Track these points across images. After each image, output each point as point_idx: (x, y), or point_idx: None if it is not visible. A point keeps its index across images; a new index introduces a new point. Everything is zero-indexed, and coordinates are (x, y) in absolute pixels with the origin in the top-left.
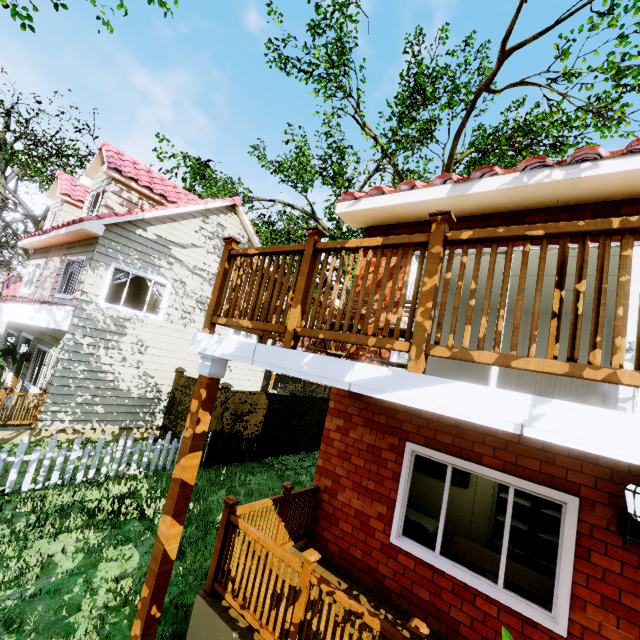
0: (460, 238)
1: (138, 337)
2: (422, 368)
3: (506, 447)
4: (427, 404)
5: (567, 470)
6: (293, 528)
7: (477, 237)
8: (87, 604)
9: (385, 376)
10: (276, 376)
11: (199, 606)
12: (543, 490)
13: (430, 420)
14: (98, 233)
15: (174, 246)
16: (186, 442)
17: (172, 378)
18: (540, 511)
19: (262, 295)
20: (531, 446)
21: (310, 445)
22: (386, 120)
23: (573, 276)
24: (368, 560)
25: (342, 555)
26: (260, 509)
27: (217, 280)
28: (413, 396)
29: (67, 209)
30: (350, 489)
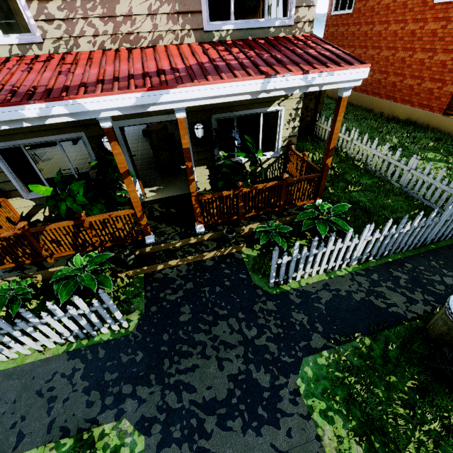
0: None
1: None
2: None
3: None
4: None
5: None
6: None
7: None
8: None
9: None
10: None
11: None
12: None
13: None
14: None
15: None
16: None
17: None
18: None
19: None
20: None
21: None
22: None
23: None
24: None
25: None
26: None
27: None
28: None
29: None
30: None
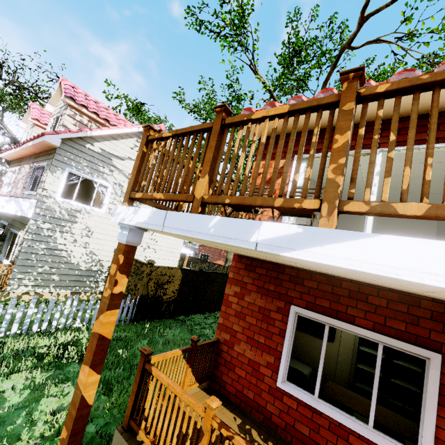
0: (375, 92)
1: (86, 225)
2: (334, 225)
3: (376, 310)
4: (344, 261)
5: (430, 331)
6: (198, 372)
7: (396, 88)
8: (25, 435)
9: (294, 233)
10: (189, 258)
11: (117, 440)
12: (409, 347)
13: (311, 288)
14: (56, 145)
15: (114, 158)
16: (105, 301)
17: (111, 256)
18: (392, 361)
19: (174, 171)
20: (398, 310)
21: (212, 307)
22: (273, 69)
23: (418, 180)
24: (258, 400)
25: (237, 395)
26: (171, 358)
27: (136, 162)
28: (327, 253)
29: (36, 130)
30: (244, 342)
